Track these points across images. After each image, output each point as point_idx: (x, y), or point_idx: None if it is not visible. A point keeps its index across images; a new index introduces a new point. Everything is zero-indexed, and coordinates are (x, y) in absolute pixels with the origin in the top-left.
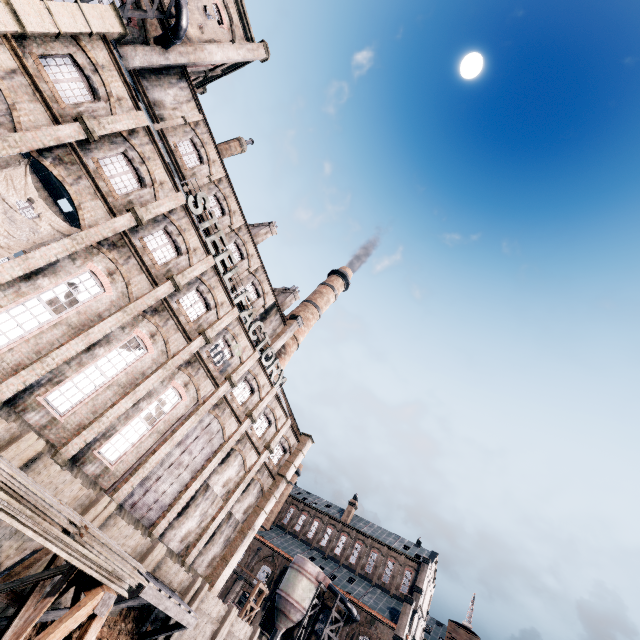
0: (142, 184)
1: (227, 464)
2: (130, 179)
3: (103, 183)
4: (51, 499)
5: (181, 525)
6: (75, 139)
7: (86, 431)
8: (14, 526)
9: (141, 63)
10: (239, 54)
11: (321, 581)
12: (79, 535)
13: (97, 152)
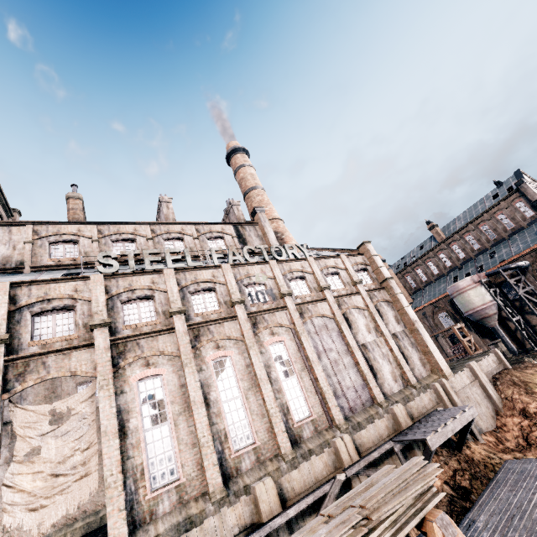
0: (70, 309)
1: (353, 323)
2: (62, 318)
3: (57, 344)
4: (322, 536)
5: (383, 377)
6: (2, 356)
7: (275, 428)
8: None
9: None
10: None
11: (479, 280)
12: (368, 519)
13: (24, 339)
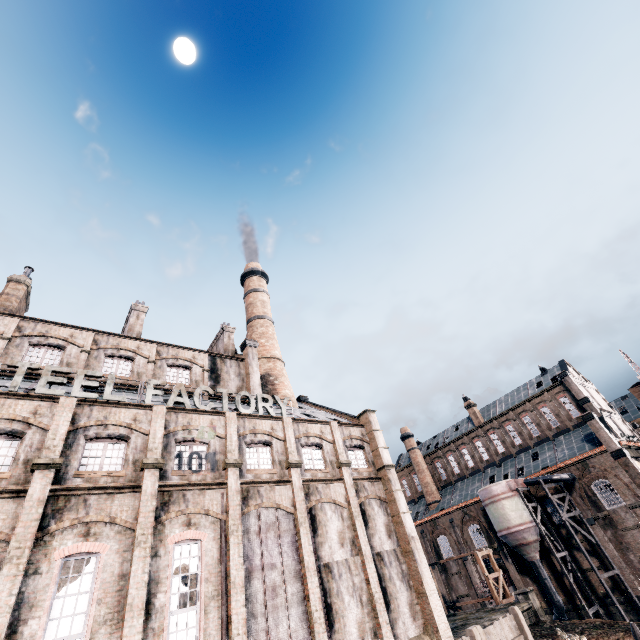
0: None
1: (322, 526)
2: None
3: None
4: None
5: (344, 630)
6: None
7: None
8: None
9: None
10: None
11: (516, 487)
12: None
13: None
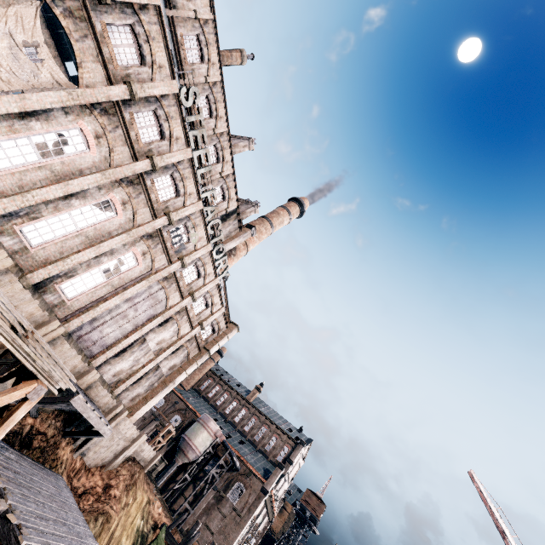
0: (142, 62)
1: (164, 328)
2: (132, 53)
3: (107, 49)
4: (6, 301)
5: (116, 364)
6: None
7: (51, 266)
8: None
9: None
10: None
11: (218, 437)
12: (25, 336)
13: (107, 16)
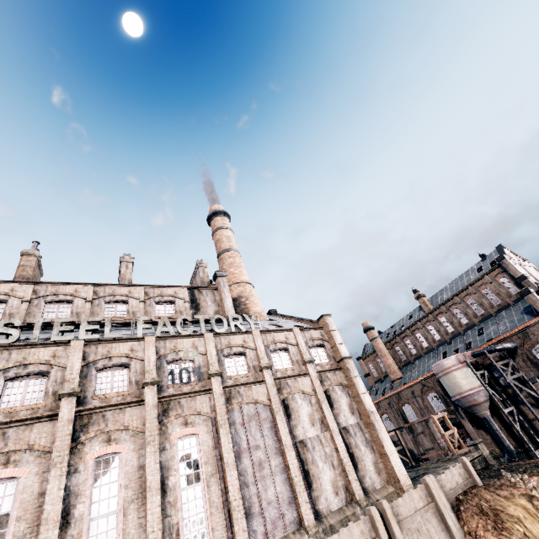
0: None
1: (294, 412)
2: None
3: None
4: None
5: (321, 488)
6: None
7: None
8: None
9: None
10: None
11: (465, 360)
12: None
13: None
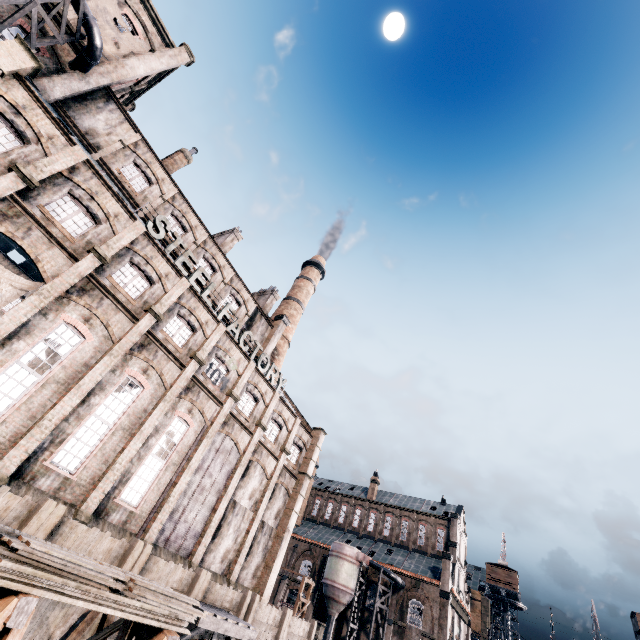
0: (96, 221)
1: (248, 477)
2: (82, 218)
3: (55, 229)
4: (91, 563)
5: (218, 546)
6: (14, 190)
7: (102, 482)
8: (63, 601)
9: (62, 93)
10: (162, 63)
11: (362, 560)
12: (128, 590)
13: (41, 198)
